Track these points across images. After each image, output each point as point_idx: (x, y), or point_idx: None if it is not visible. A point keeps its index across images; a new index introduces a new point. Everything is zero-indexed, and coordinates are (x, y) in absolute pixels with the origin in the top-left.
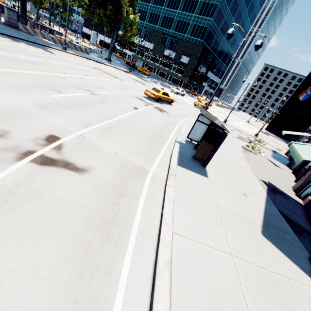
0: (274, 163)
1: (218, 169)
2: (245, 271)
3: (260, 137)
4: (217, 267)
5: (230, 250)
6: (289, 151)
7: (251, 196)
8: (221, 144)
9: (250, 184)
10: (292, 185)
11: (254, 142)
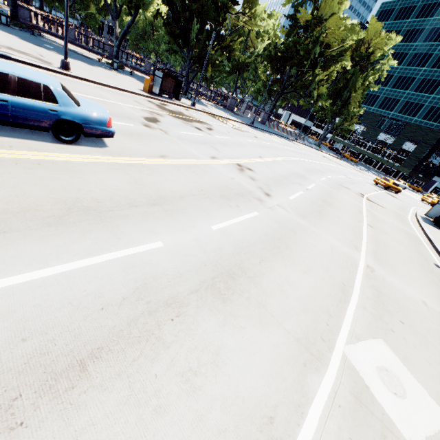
0: None
1: None
2: None
3: None
4: None
5: None
6: None
7: None
8: None
9: None
10: None
11: None
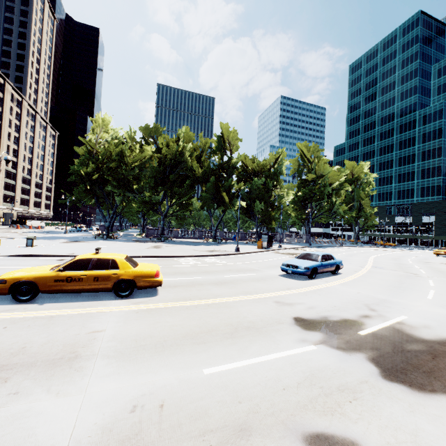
0: None
1: None
2: None
3: None
4: None
5: None
6: None
7: None
8: None
9: None
10: None
11: None
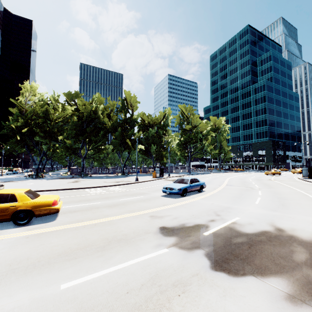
0: None
1: None
2: None
3: None
4: None
5: None
6: None
7: None
8: None
9: None
10: None
11: None
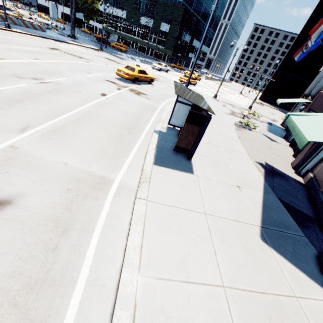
0: (270, 138)
1: (207, 159)
2: (241, 308)
3: (254, 109)
4: (204, 317)
5: (221, 279)
6: (285, 121)
7: (247, 187)
8: (205, 129)
9: (245, 171)
10: (291, 161)
11: (248, 116)
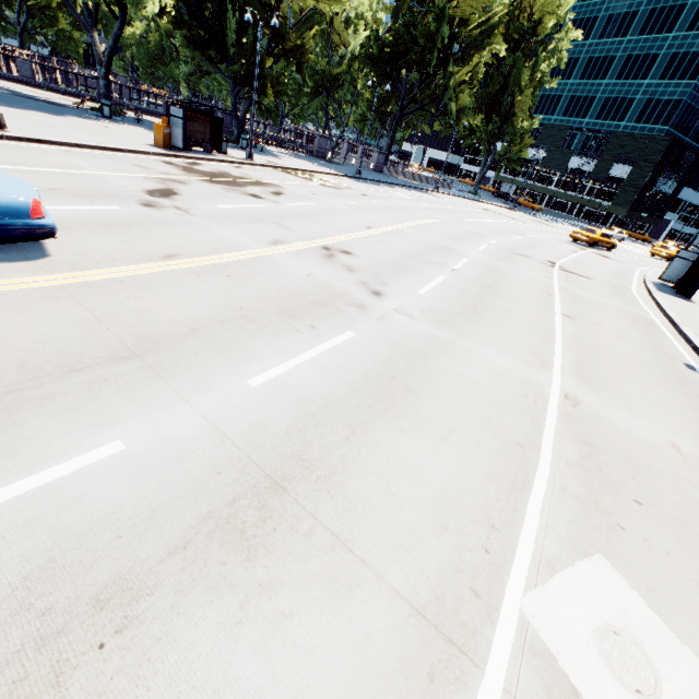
0: None
1: None
2: None
3: None
4: None
5: None
6: None
7: None
8: None
9: None
10: None
11: None
